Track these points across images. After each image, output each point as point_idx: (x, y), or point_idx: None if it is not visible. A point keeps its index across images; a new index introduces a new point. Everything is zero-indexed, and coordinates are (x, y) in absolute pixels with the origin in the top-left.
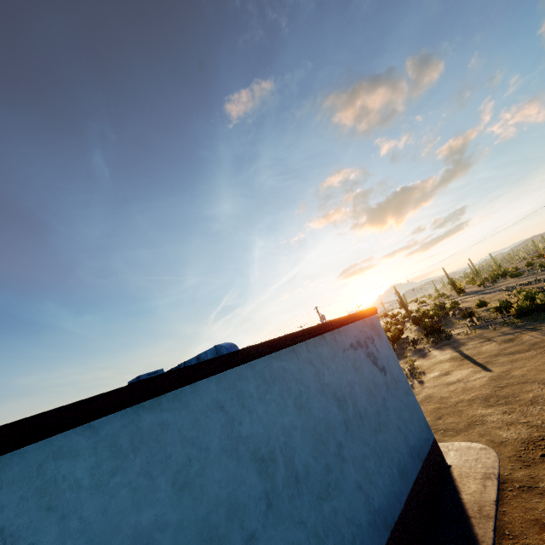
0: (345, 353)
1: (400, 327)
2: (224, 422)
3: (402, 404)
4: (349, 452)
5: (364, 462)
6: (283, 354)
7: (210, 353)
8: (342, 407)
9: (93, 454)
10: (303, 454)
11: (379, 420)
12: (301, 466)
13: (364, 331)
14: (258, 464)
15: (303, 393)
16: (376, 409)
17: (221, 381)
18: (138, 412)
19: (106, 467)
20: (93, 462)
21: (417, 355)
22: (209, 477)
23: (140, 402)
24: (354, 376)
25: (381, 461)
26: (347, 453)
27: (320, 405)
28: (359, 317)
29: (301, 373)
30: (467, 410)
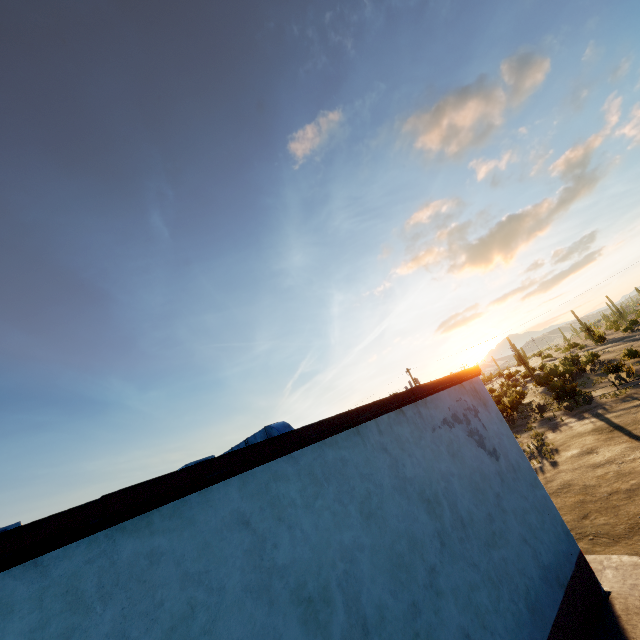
0: (435, 433)
1: (520, 389)
2: (249, 546)
3: (526, 501)
4: (447, 581)
5: (471, 596)
6: (341, 439)
7: (260, 437)
8: (434, 512)
9: (36, 608)
10: (374, 588)
11: (492, 528)
12: (372, 607)
13: (462, 400)
14: (302, 608)
15: (373, 495)
16: (487, 511)
17: (247, 484)
18: (114, 538)
19: (56, 627)
20: (34, 622)
21: (546, 426)
22: (222, 634)
23: (118, 522)
24: (451, 465)
25: (499, 593)
26: (445, 582)
27: (400, 511)
28: (454, 381)
29: (370, 465)
30: (626, 506)
